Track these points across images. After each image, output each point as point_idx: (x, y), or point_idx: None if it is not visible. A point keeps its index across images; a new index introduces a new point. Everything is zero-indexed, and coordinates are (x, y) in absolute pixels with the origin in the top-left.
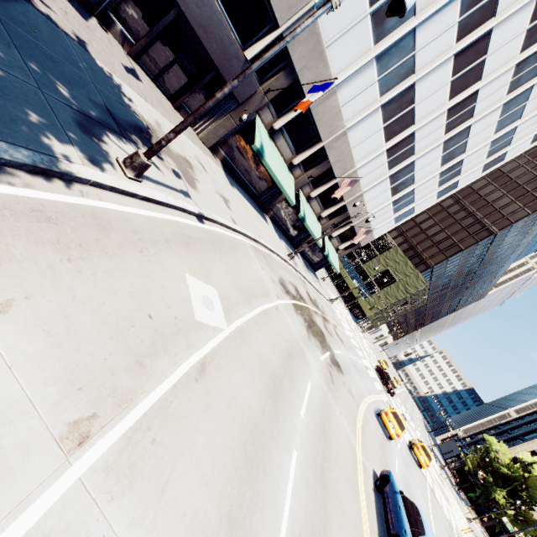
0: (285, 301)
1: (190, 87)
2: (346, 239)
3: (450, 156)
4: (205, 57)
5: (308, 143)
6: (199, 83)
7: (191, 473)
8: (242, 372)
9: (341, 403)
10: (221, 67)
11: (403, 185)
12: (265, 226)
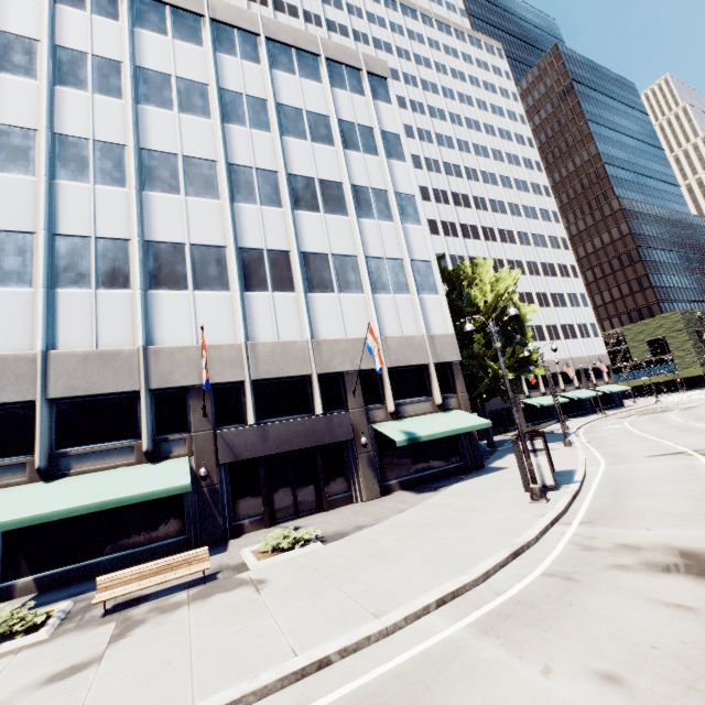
0: (630, 418)
1: (504, 422)
2: (600, 375)
3: (562, 302)
4: (497, 411)
5: (535, 382)
6: (505, 418)
7: (648, 426)
8: (640, 424)
9: (700, 409)
10: (504, 406)
11: (572, 331)
12: (577, 420)
